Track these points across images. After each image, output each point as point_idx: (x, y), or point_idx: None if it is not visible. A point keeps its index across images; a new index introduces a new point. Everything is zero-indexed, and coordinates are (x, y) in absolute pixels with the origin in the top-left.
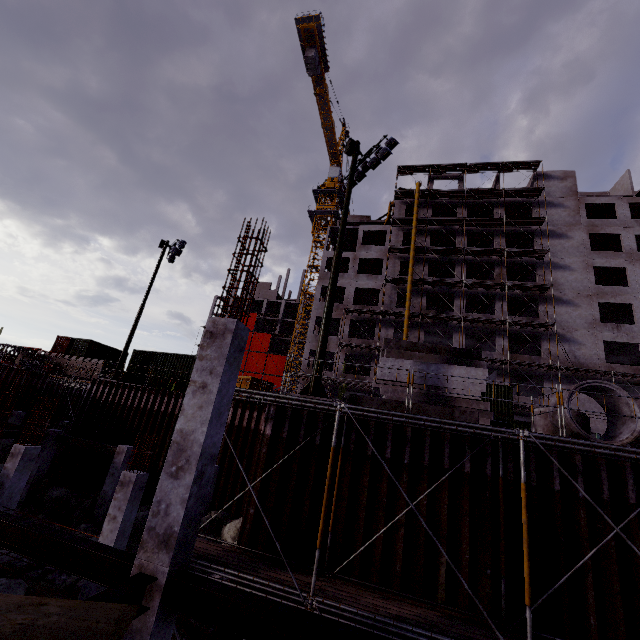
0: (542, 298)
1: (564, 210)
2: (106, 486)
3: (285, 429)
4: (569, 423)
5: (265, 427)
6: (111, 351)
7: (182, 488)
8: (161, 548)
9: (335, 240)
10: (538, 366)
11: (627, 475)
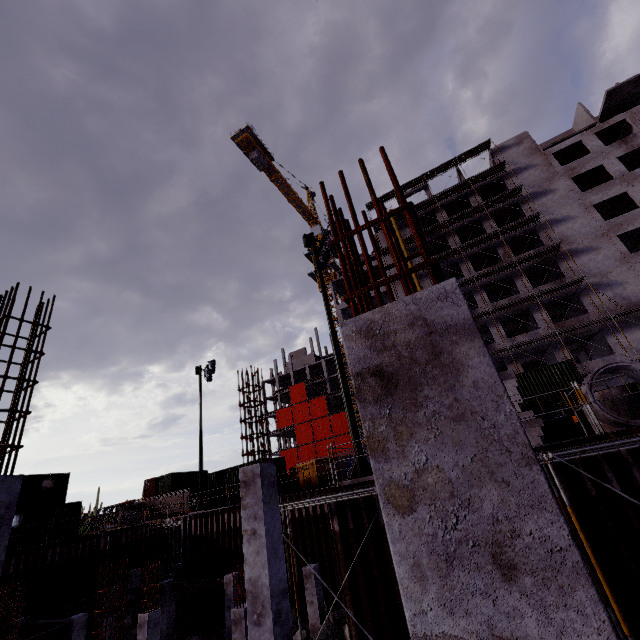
0: (558, 257)
1: (535, 169)
2: (228, 621)
3: (349, 520)
4: (603, 414)
5: (332, 524)
6: (192, 475)
7: (267, 633)
8: None
9: (341, 290)
10: (590, 324)
11: None
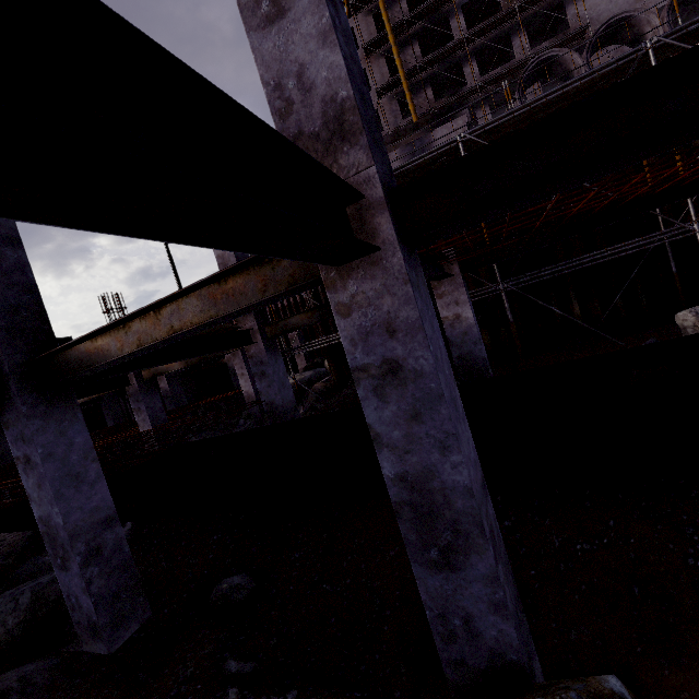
0: None
1: None
2: (235, 384)
3: None
4: None
5: None
6: None
7: None
8: (247, 316)
9: None
10: None
11: None
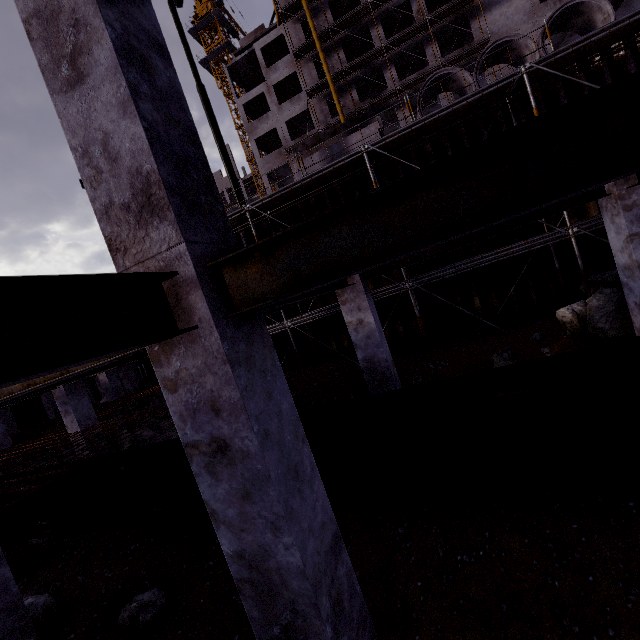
0: (472, 13)
1: None
2: None
3: None
4: None
5: None
6: None
7: None
8: None
9: (241, 80)
10: None
11: (464, 138)
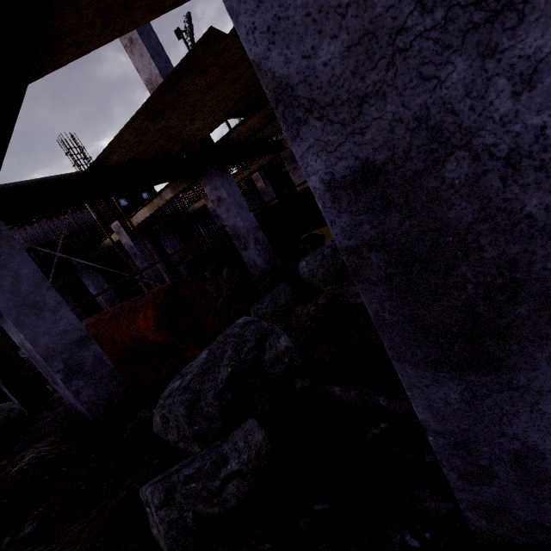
0: None
1: None
2: None
3: None
4: None
5: None
6: None
7: None
8: None
9: None
10: None
11: None
